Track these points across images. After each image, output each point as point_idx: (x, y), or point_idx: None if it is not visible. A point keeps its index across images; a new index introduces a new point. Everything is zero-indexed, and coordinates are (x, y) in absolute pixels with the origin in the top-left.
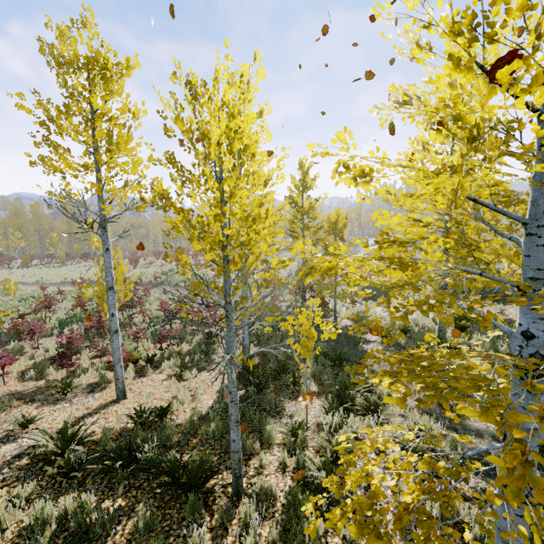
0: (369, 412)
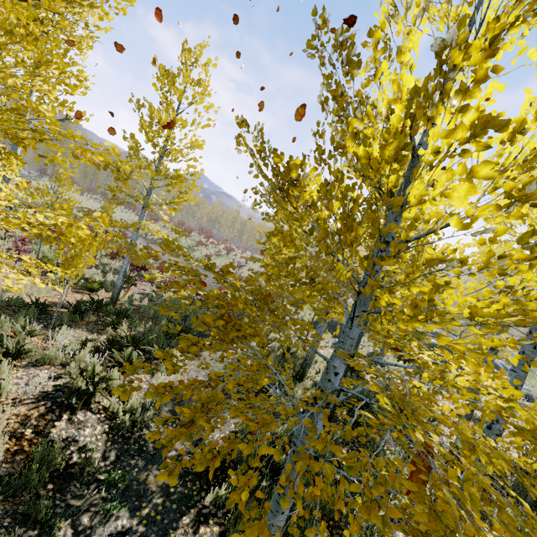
0: (119, 363)
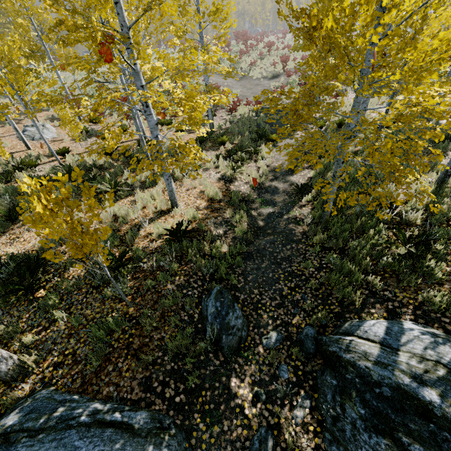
0: (238, 161)
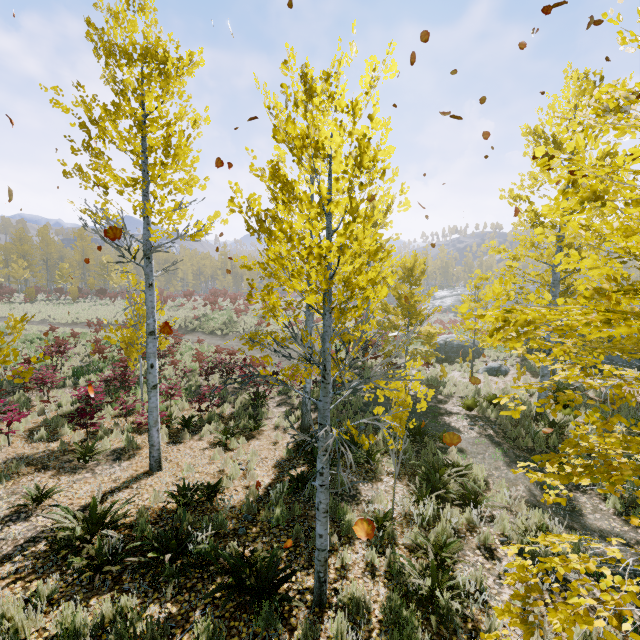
0: (466, 502)
